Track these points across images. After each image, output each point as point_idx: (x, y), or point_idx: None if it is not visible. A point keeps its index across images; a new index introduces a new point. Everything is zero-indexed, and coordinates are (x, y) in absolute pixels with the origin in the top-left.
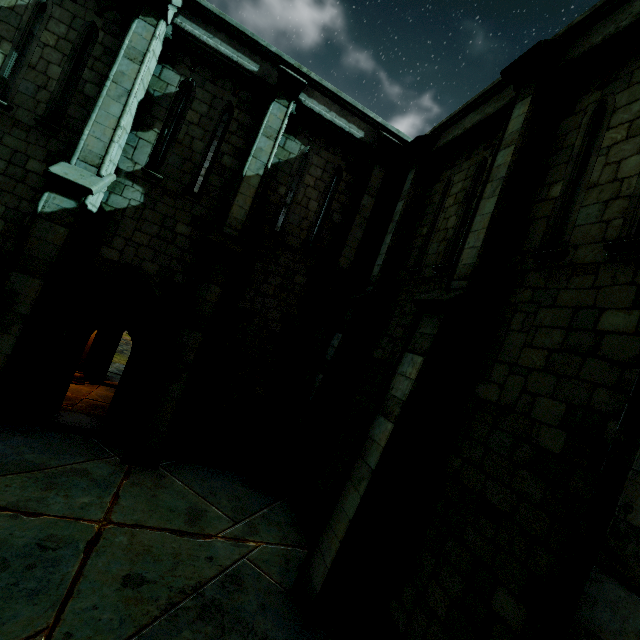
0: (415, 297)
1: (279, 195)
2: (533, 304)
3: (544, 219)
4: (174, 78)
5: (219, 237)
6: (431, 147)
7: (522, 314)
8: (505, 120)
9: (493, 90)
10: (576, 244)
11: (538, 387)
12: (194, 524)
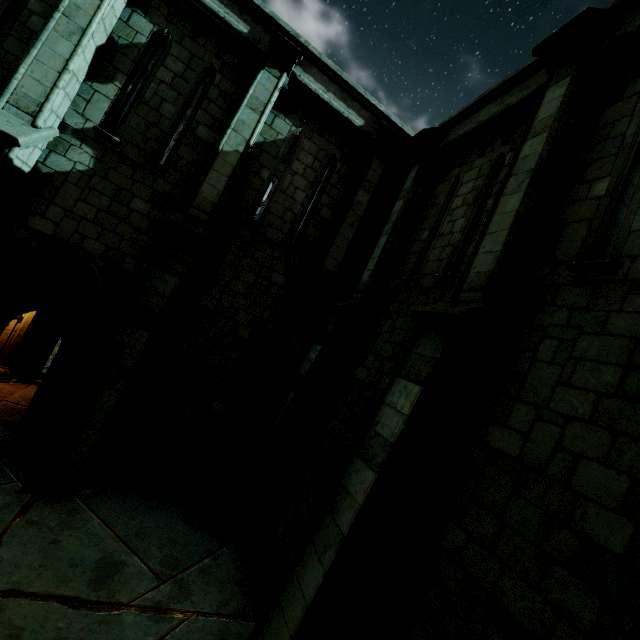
0: (410, 309)
1: (261, 179)
2: (570, 328)
3: (584, 222)
4: (145, 26)
5: (182, 218)
6: (438, 143)
7: (554, 340)
8: (530, 111)
9: (516, 78)
10: (633, 254)
11: (582, 445)
12: (101, 586)
